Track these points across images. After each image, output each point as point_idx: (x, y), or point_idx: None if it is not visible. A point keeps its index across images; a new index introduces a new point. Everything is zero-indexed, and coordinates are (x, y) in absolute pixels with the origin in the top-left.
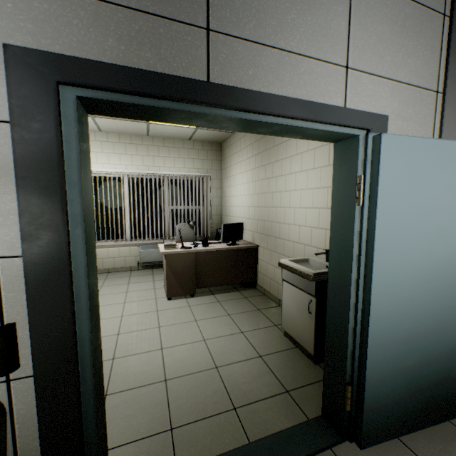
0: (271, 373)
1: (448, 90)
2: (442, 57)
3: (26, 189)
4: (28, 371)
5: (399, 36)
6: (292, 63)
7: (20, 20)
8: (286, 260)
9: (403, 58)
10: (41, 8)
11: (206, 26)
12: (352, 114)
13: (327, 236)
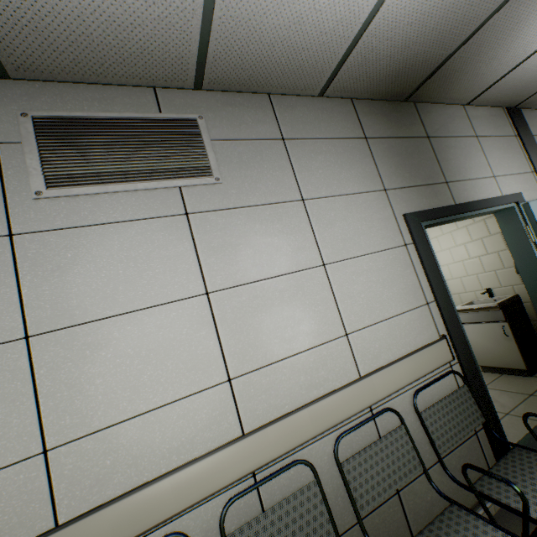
0: (505, 392)
1: (536, 169)
2: (525, 155)
3: (427, 269)
4: (454, 360)
5: (504, 154)
6: (475, 184)
7: (401, 203)
8: (459, 306)
9: (511, 163)
10: (404, 196)
11: (445, 181)
12: (507, 197)
13: (480, 279)
